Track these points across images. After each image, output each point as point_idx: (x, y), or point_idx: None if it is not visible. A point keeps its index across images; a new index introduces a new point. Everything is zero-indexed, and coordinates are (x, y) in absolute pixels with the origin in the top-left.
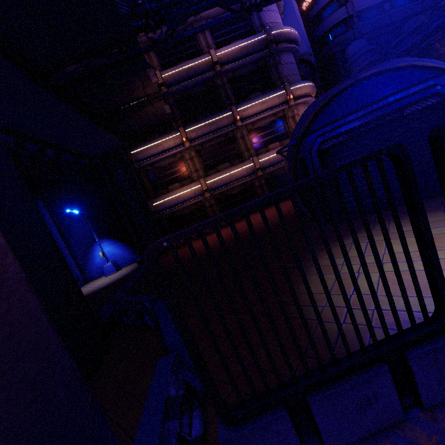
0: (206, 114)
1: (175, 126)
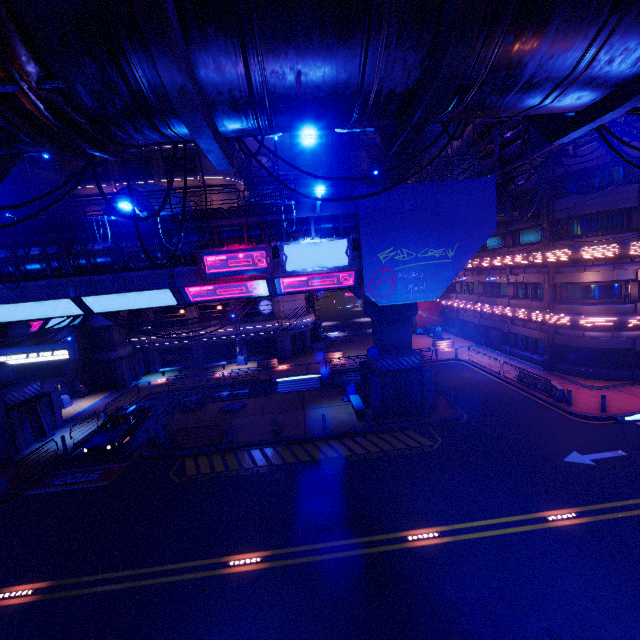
0: (140, 177)
1: (112, 179)
